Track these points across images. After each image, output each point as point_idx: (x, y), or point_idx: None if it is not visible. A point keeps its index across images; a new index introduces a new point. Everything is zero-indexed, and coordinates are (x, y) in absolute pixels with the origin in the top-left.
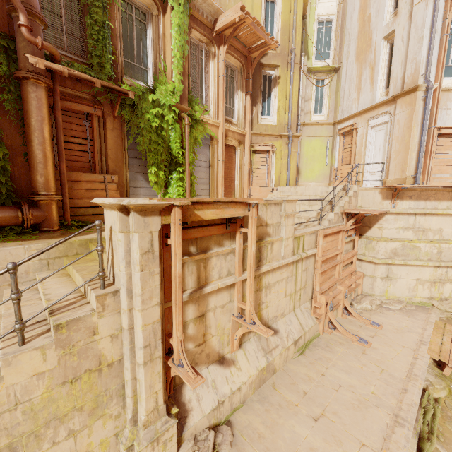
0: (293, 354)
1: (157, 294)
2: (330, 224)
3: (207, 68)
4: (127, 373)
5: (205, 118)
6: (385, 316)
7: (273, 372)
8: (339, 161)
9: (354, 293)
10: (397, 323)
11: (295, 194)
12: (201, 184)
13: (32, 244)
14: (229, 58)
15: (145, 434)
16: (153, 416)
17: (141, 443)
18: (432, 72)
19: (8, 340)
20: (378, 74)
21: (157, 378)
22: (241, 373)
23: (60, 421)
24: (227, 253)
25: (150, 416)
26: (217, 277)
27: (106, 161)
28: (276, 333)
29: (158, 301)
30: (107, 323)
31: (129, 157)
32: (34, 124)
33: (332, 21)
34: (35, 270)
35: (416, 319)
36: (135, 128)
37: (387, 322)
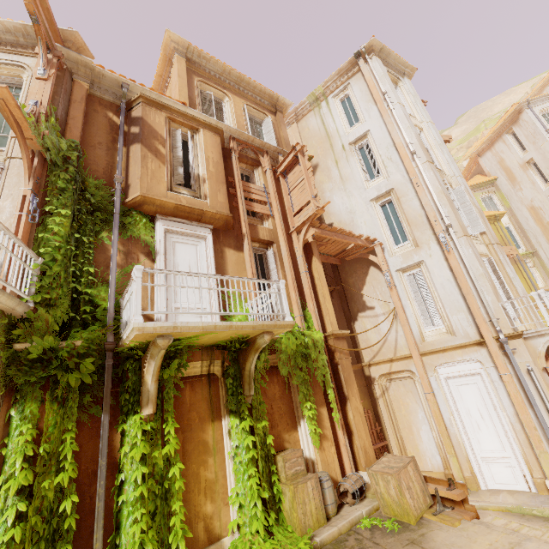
0: None
1: None
2: None
3: None
4: None
5: None
6: None
7: None
8: None
9: None
10: None
11: None
12: None
13: None
14: None
15: None
16: None
17: None
18: None
19: None
20: None
21: None
22: None
23: None
24: None
25: None
26: None
27: None
28: None
29: None
30: None
31: None
32: None
33: (509, 227)
34: None
35: None
36: None
37: None
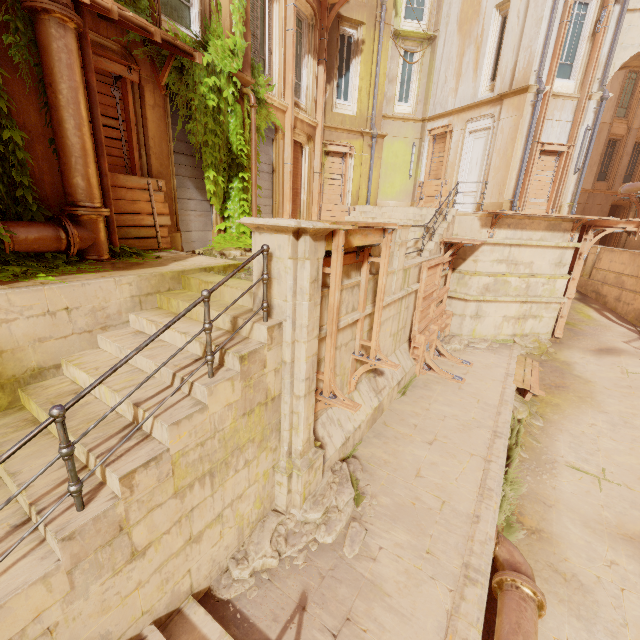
0: (396, 396)
1: (317, 326)
2: (430, 255)
3: (270, 14)
4: (286, 407)
5: (270, 97)
6: (473, 355)
7: (382, 412)
8: (426, 174)
9: (442, 334)
10: (485, 361)
11: (381, 217)
12: (263, 198)
13: (118, 276)
14: (298, 0)
15: (302, 463)
16: (306, 447)
17: (301, 469)
18: (545, 69)
19: (188, 375)
20: (484, 59)
21: (311, 411)
22: (360, 412)
23: (240, 451)
24: (354, 286)
25: (305, 447)
26: (344, 313)
27: (148, 157)
28: (382, 375)
29: (317, 334)
30: (273, 357)
31: (174, 151)
32: (66, 94)
33: None
34: (127, 310)
35: (501, 356)
36: (185, 106)
37: (476, 360)
